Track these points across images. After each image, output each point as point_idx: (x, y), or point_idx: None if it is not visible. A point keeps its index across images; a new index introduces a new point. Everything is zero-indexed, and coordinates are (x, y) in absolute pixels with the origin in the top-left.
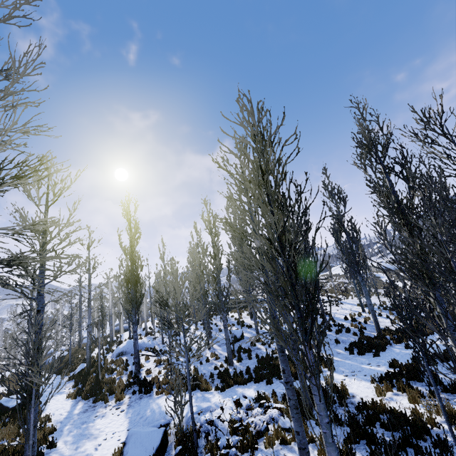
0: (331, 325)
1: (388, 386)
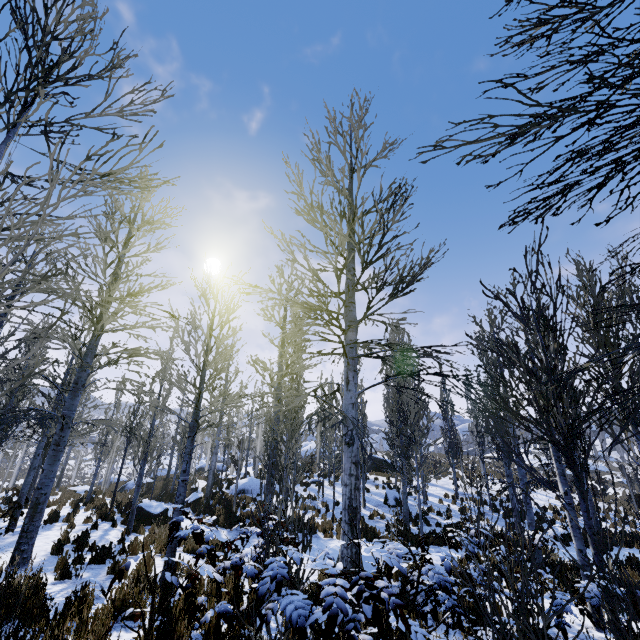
0: None
1: (634, 573)
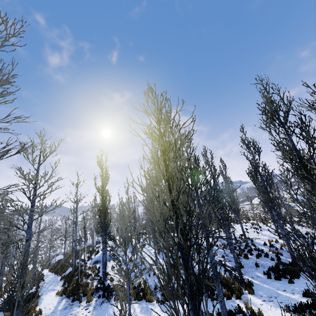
0: (252, 249)
1: None
